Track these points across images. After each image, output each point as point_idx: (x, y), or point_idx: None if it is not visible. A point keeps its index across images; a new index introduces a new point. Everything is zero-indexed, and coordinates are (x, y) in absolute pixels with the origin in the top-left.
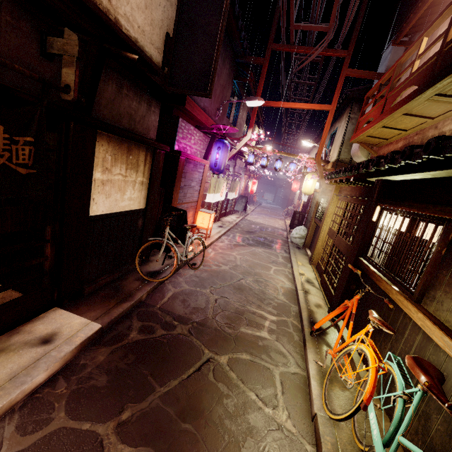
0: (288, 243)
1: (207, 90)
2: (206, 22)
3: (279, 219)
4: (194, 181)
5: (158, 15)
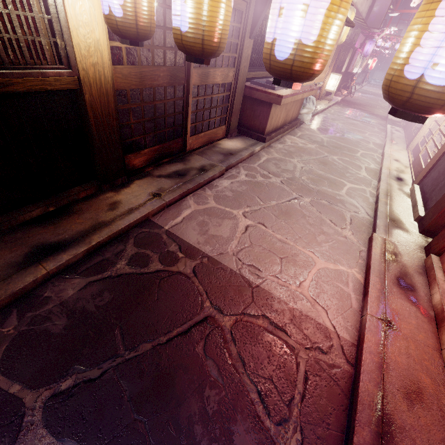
0: None
1: (378, 27)
2: (385, 2)
3: None
4: (353, 61)
5: (370, 3)
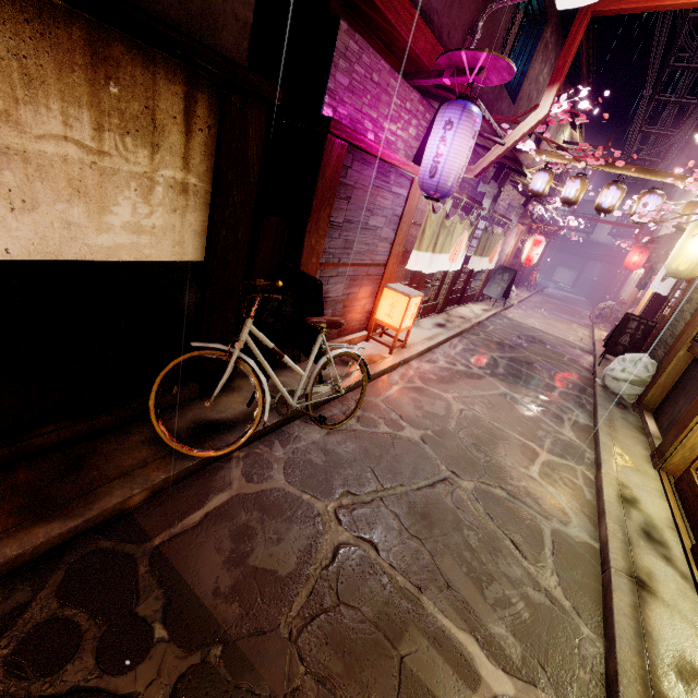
0: (594, 387)
1: None
2: None
3: (578, 326)
4: (378, 216)
5: None
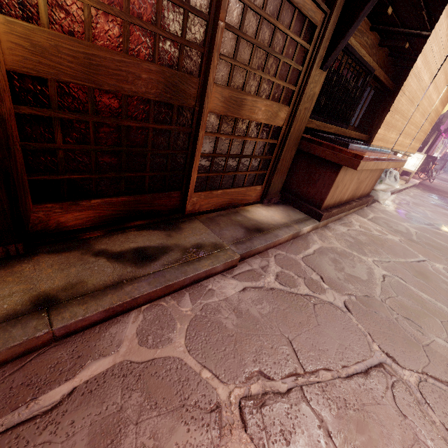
0: None
1: None
2: None
3: None
4: (434, 145)
5: None
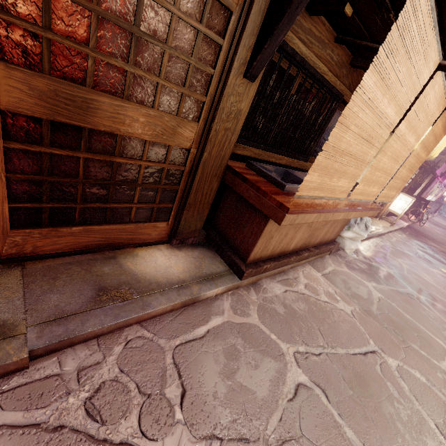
0: None
1: None
2: None
3: None
4: (429, 188)
5: None
